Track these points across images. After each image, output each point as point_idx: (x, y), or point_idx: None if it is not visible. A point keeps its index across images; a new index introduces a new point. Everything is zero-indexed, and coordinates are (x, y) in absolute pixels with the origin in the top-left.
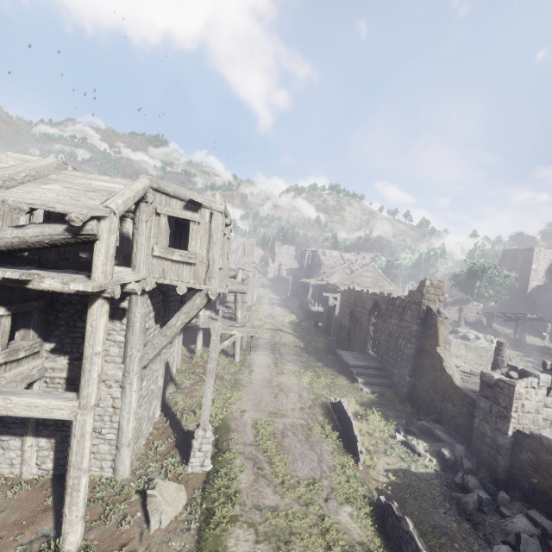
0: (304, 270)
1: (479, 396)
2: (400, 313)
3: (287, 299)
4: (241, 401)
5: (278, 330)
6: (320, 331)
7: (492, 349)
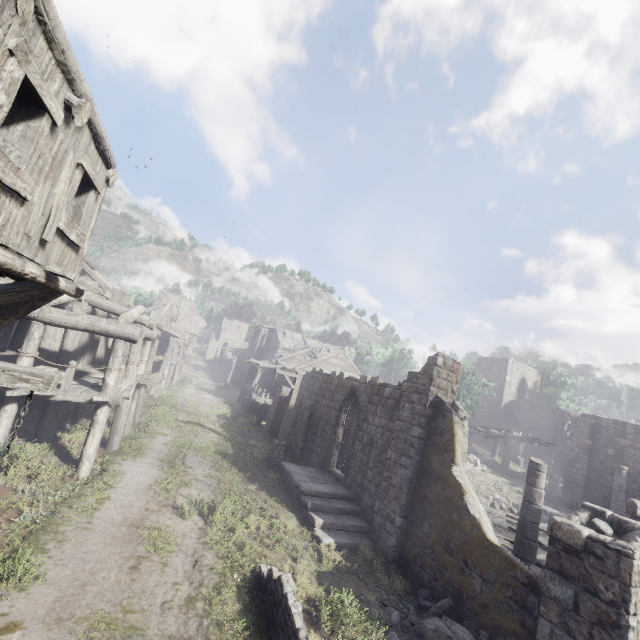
0: (255, 351)
1: (549, 570)
2: (390, 408)
3: (225, 387)
4: (22, 589)
5: (195, 425)
6: (262, 433)
7: (478, 473)
